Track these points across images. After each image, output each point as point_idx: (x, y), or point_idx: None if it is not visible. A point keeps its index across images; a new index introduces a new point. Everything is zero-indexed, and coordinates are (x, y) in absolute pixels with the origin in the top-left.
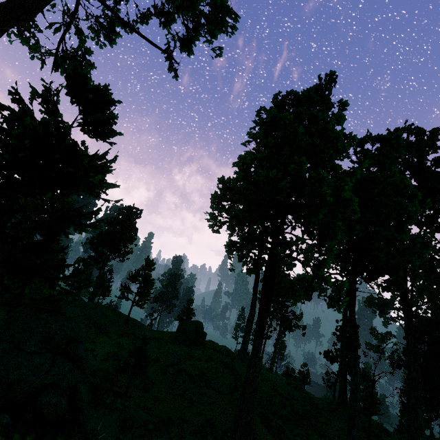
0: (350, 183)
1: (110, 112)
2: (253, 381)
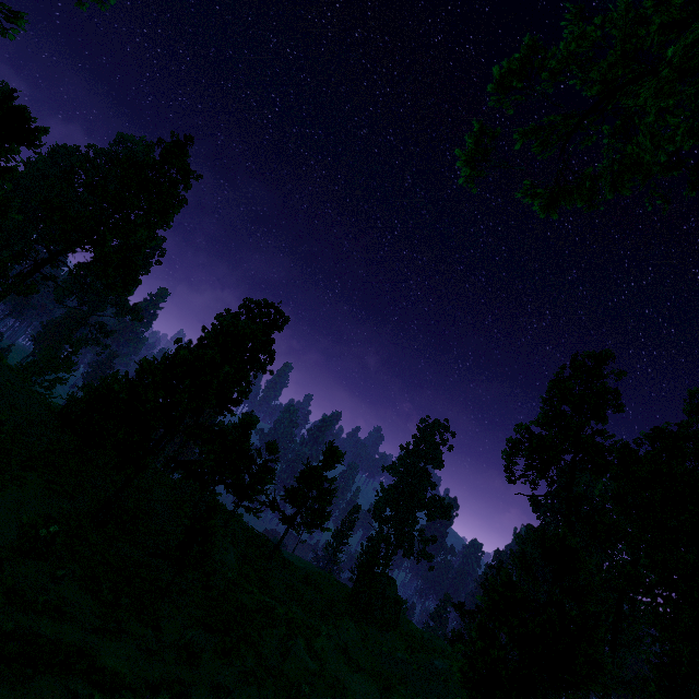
0: None
1: None
2: None
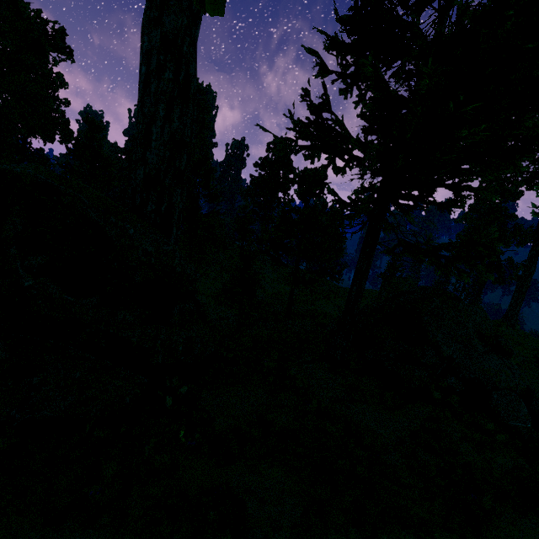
0: None
1: None
2: None
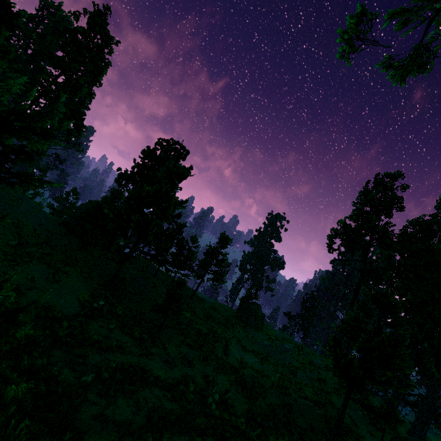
0: None
1: None
2: None
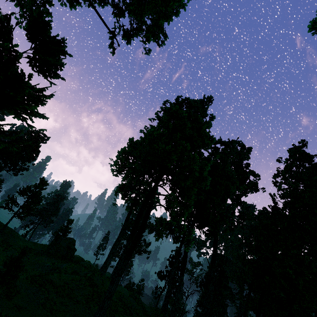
0: (209, 167)
1: (59, 59)
2: (113, 295)
